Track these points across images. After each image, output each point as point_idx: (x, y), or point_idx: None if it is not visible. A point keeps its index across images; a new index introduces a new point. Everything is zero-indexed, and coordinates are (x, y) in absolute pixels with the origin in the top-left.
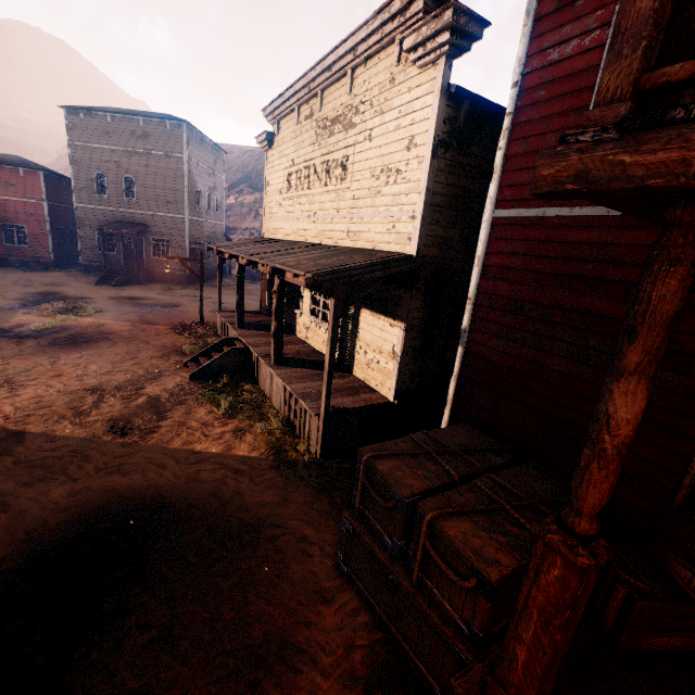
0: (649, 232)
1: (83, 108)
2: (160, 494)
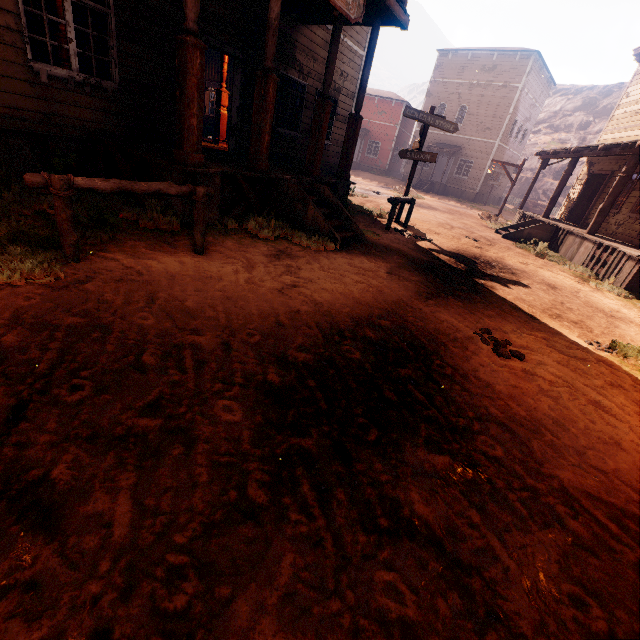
0: None
1: (453, 49)
2: (509, 262)
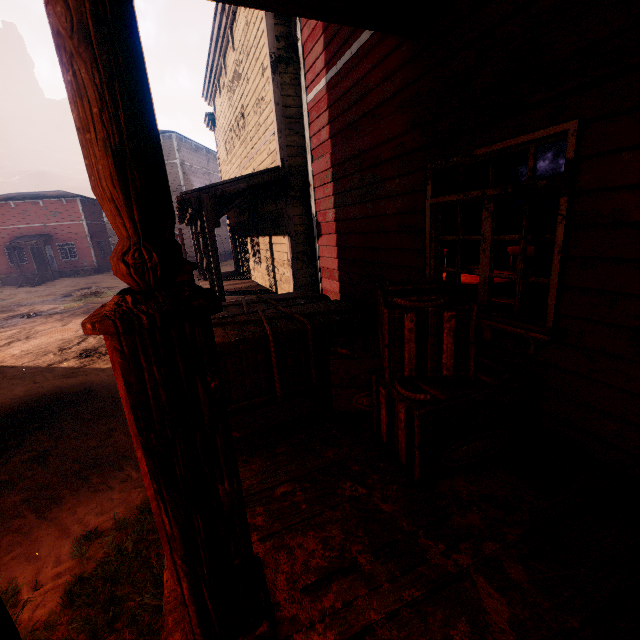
0: (372, 55)
1: None
2: (90, 386)
